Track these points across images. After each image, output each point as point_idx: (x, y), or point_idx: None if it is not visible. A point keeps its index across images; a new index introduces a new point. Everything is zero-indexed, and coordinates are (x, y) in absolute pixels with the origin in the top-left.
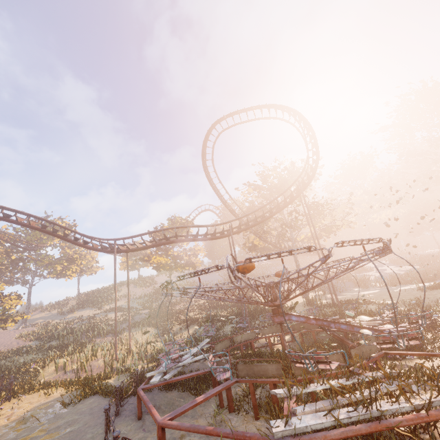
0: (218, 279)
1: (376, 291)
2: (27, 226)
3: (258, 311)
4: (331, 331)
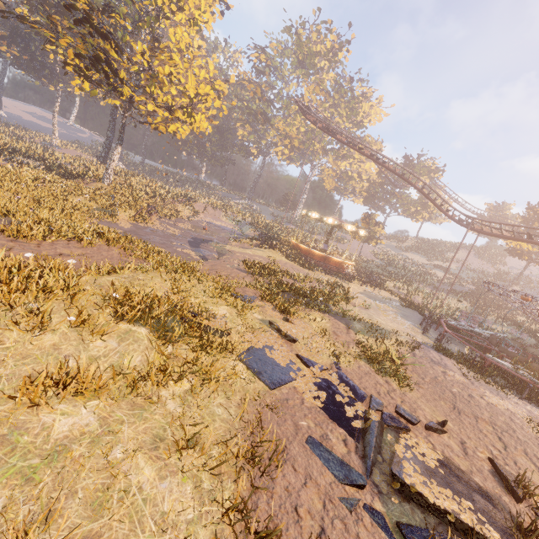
0: None
1: None
2: (412, 185)
3: None
4: None
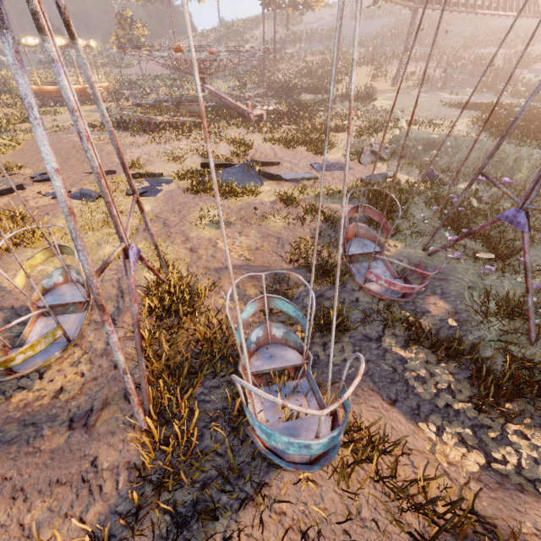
0: (364, 32)
1: (456, 98)
2: None
3: (294, 86)
4: (224, 103)
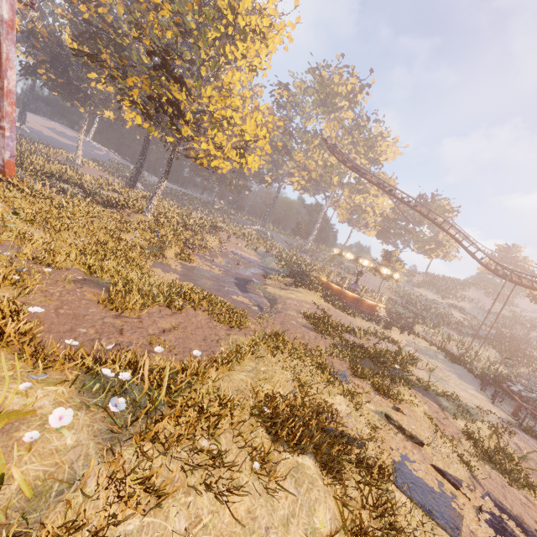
0: None
1: None
2: (444, 231)
3: None
4: None
